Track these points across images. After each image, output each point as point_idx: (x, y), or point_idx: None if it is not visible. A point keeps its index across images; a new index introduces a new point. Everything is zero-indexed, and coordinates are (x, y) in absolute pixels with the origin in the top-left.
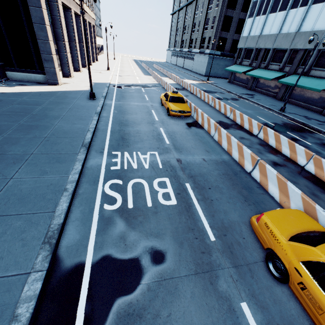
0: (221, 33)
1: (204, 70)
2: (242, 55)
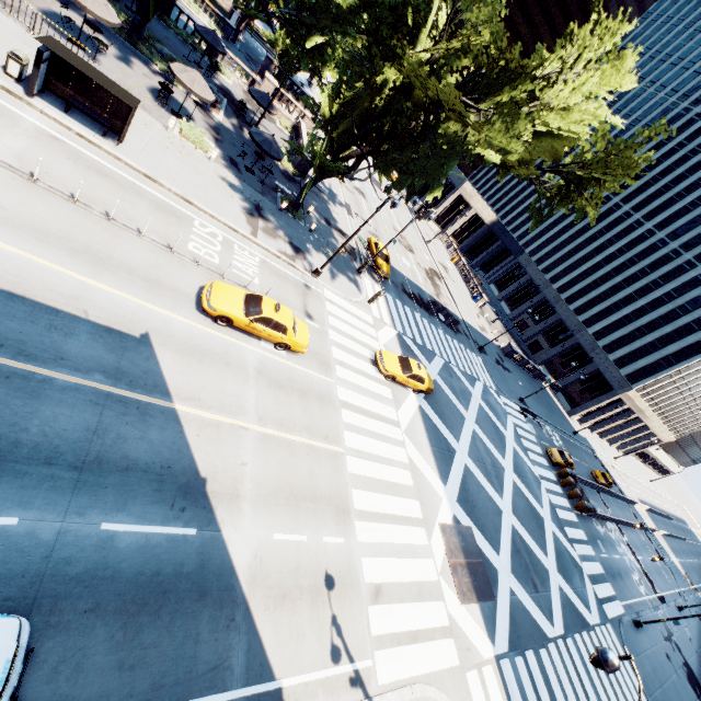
0: None
1: None
2: None
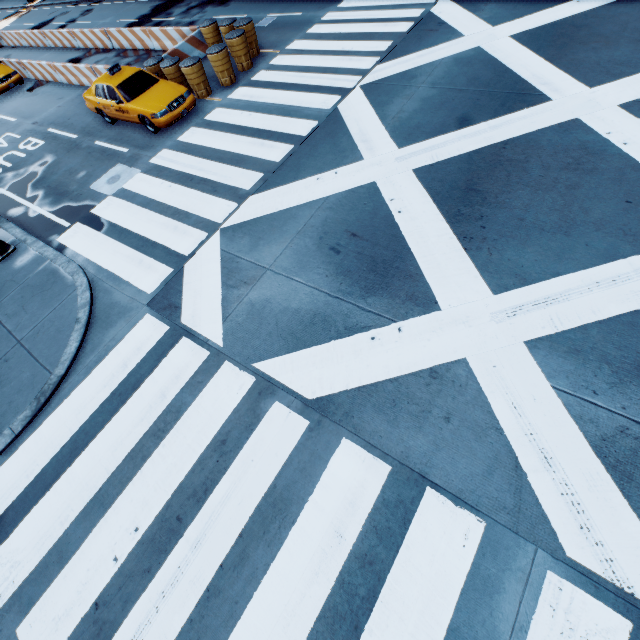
0: None
1: None
2: None
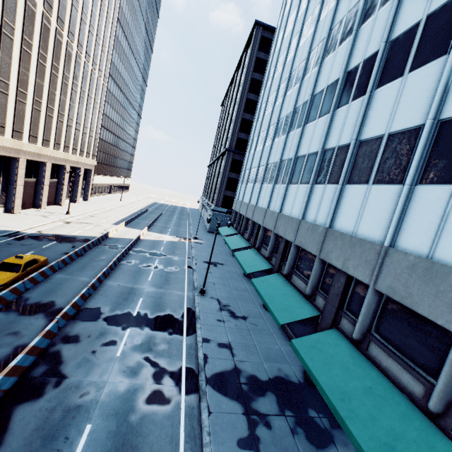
0: (226, 192)
1: (209, 225)
2: (234, 217)
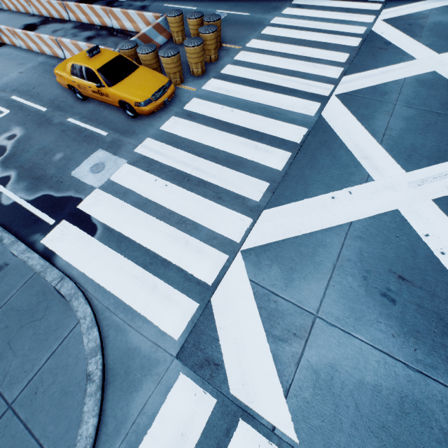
0: None
1: None
2: None
